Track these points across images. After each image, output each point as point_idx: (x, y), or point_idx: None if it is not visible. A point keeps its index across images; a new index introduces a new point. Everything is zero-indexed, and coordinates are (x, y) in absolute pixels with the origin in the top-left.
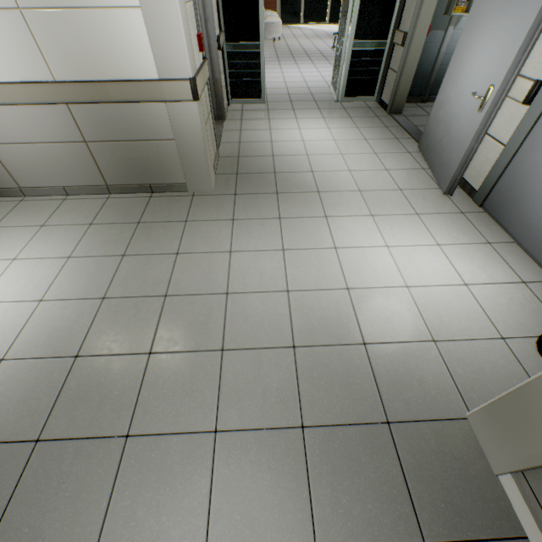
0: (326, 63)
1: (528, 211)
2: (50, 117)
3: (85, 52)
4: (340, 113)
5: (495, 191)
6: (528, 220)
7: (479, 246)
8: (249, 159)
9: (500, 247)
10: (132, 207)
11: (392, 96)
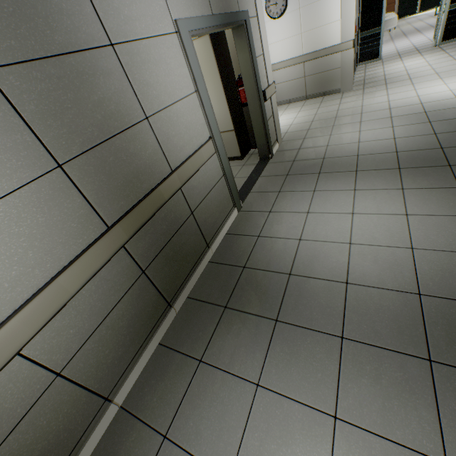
0: (433, 30)
1: None
2: (296, 70)
3: (316, 42)
4: (435, 51)
5: None
6: None
7: None
8: (370, 79)
9: None
10: (316, 100)
11: None
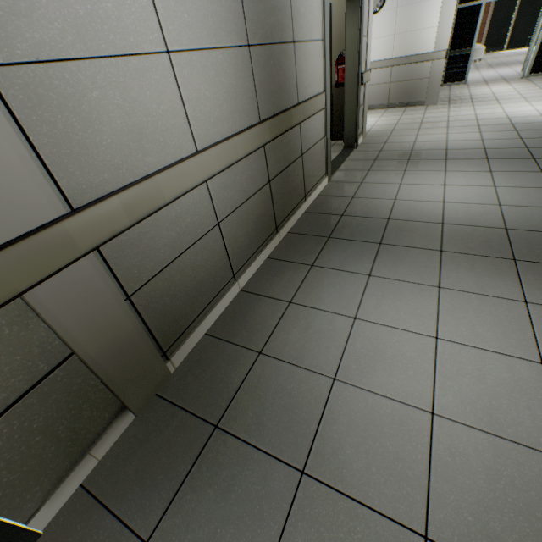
0: (521, 65)
1: None
2: (382, 74)
3: (408, 46)
4: (522, 81)
5: None
6: None
7: None
8: (455, 98)
9: None
10: (399, 110)
11: None
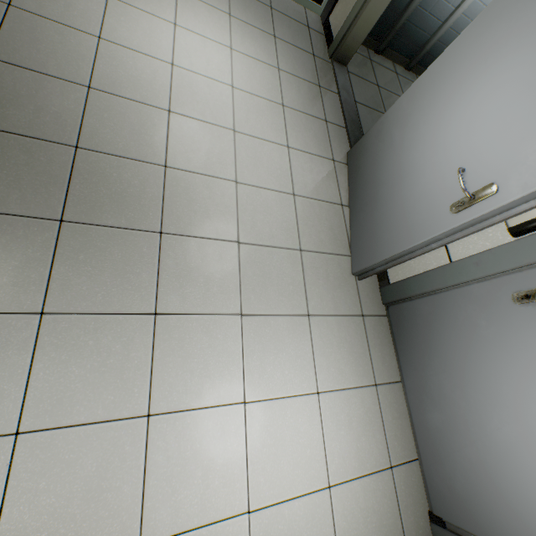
0: None
1: (433, 368)
2: None
3: None
4: (261, 17)
5: (410, 307)
6: (428, 379)
7: (364, 394)
8: (18, 78)
9: (385, 394)
10: None
11: (344, 30)
